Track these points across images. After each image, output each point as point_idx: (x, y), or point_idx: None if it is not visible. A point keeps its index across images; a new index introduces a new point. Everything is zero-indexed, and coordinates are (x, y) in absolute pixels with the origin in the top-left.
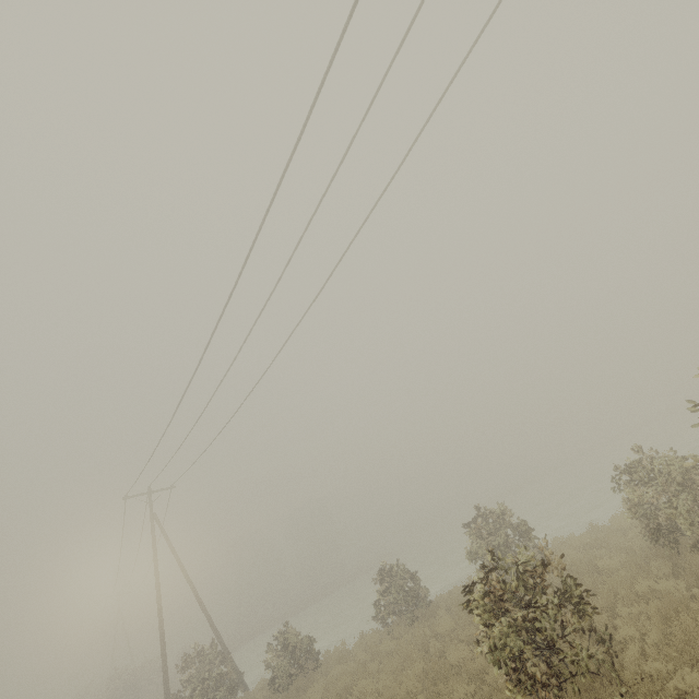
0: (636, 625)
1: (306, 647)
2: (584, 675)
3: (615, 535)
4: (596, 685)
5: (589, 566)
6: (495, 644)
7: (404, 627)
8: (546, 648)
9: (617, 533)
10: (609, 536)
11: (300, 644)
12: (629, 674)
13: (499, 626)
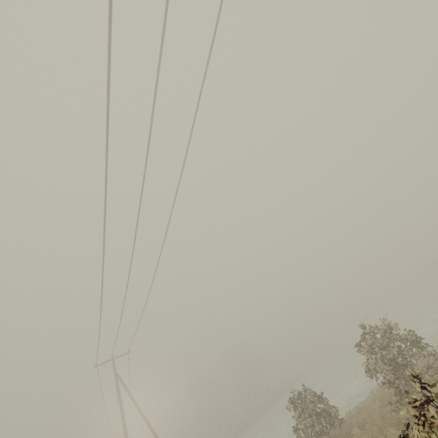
0: None
1: None
2: None
3: None
4: None
5: None
6: None
7: None
8: None
9: None
10: None
11: None
12: None
13: None
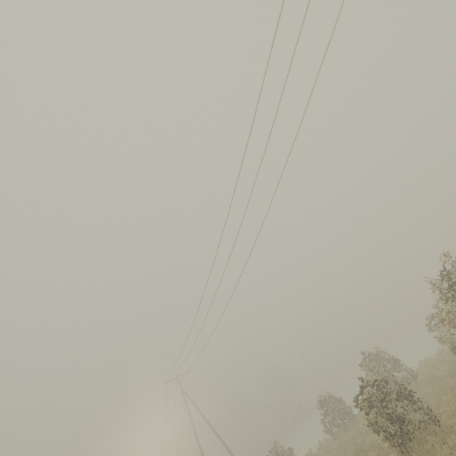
0: (448, 404)
1: (289, 454)
2: (417, 430)
3: (449, 354)
4: (425, 435)
5: (434, 376)
6: (370, 422)
7: (342, 432)
8: (397, 420)
9: (450, 353)
10: (445, 356)
11: (285, 454)
12: (442, 428)
13: (371, 413)
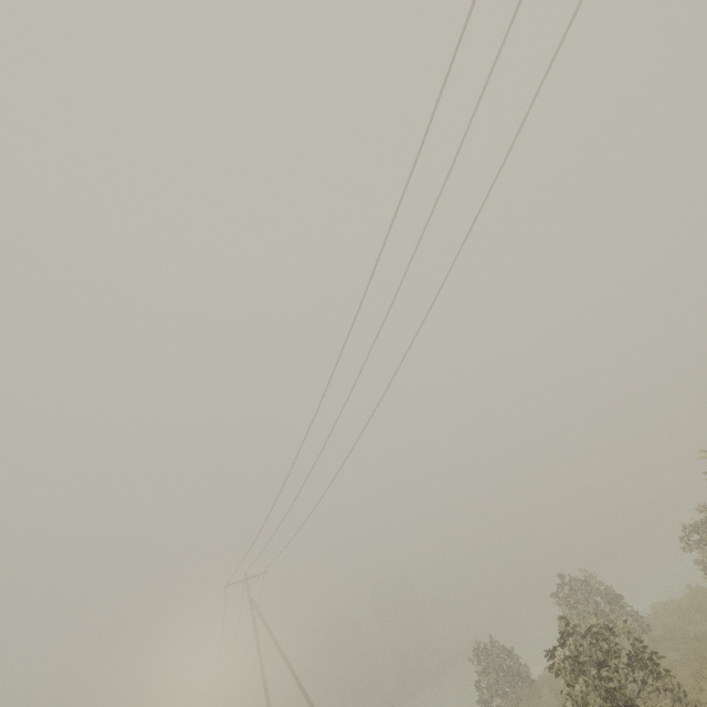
0: None
1: None
2: None
3: None
4: None
5: (684, 632)
6: (576, 702)
7: None
8: (624, 706)
9: None
10: (704, 599)
11: None
12: None
13: (577, 686)
